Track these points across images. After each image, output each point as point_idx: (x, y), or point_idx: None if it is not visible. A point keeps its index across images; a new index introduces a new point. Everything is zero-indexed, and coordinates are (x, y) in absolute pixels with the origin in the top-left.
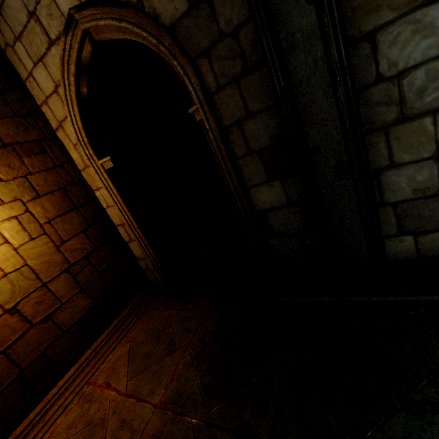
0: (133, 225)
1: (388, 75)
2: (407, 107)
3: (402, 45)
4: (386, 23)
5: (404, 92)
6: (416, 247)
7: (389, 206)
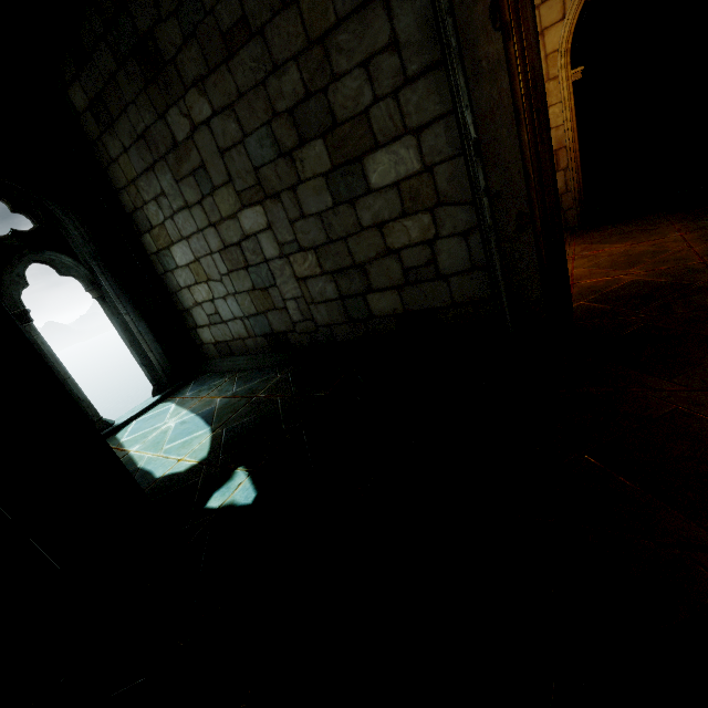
0: (573, 148)
1: None
2: None
3: None
4: None
5: None
6: None
7: None
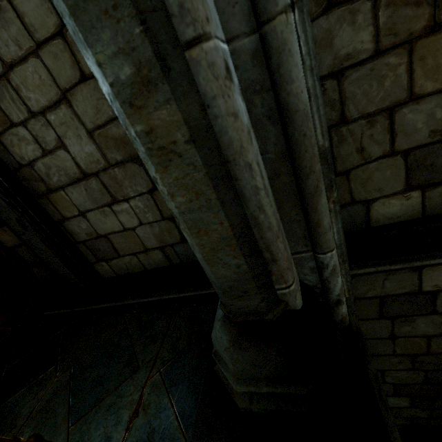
0: None
1: (24, 163)
2: (47, 183)
3: (19, 147)
4: (1, 133)
5: (40, 174)
6: (112, 269)
7: (81, 243)
